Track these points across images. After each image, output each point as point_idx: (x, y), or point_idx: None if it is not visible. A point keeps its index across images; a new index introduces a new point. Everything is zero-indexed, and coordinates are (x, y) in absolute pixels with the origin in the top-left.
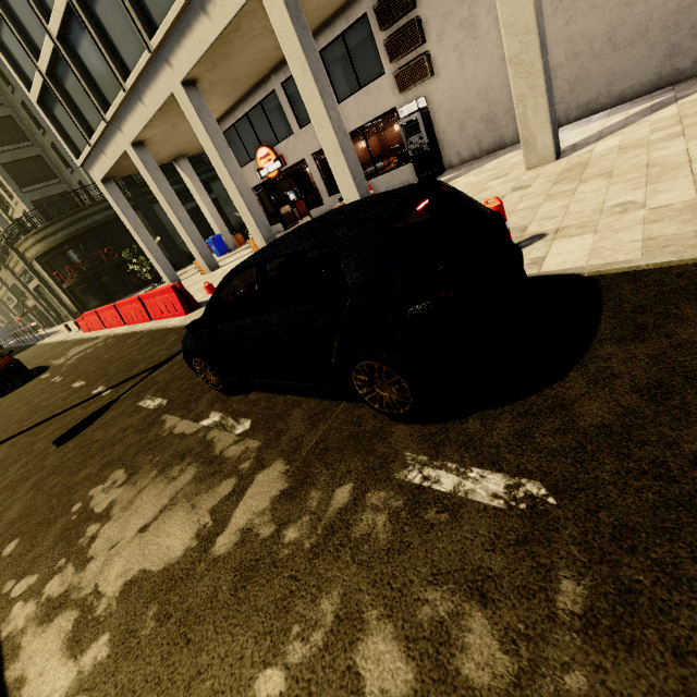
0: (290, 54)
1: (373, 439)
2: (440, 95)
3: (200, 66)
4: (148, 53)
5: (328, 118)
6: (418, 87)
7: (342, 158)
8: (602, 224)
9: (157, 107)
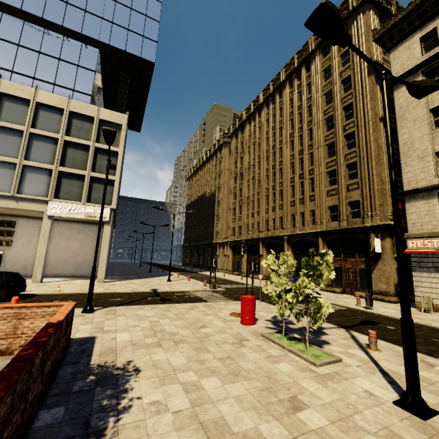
0: None
1: None
2: (10, 253)
3: None
4: None
5: None
6: (2, 247)
7: None
8: (42, 291)
9: None
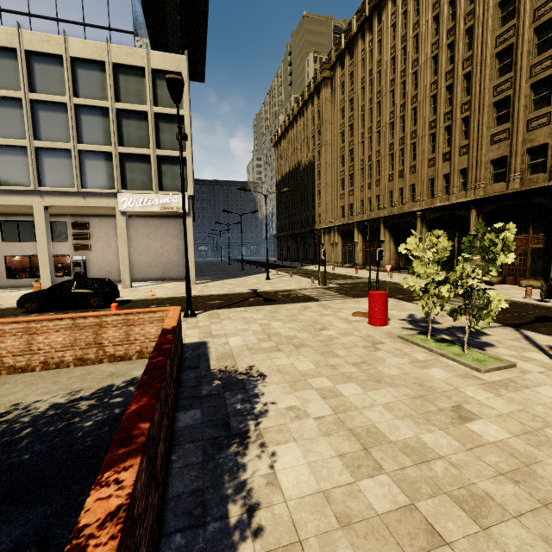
0: (38, 227)
1: (93, 310)
2: (92, 258)
3: None
4: None
5: (48, 251)
6: (83, 252)
7: (48, 266)
8: (135, 296)
9: None
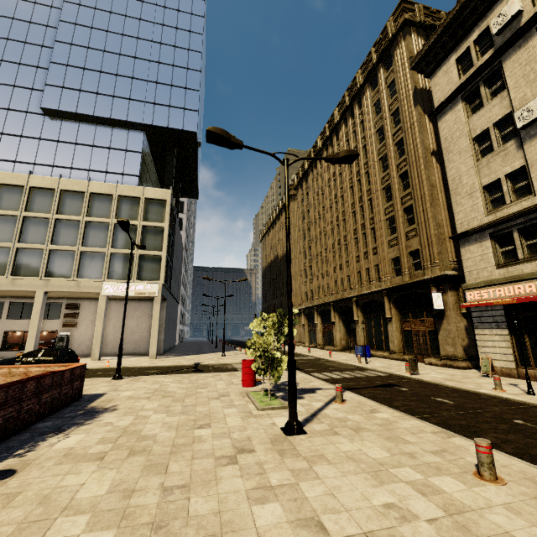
0: (36, 307)
1: None
2: (76, 333)
3: None
4: None
5: (37, 327)
6: (70, 328)
7: (34, 339)
8: (94, 366)
9: None
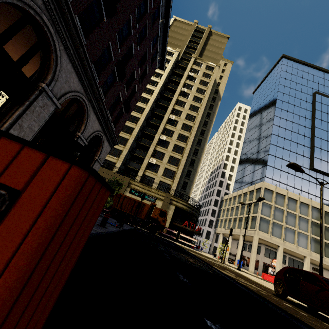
0: None
1: None
2: None
3: (313, 259)
4: (308, 251)
5: None
6: None
7: None
8: None
9: (300, 253)
